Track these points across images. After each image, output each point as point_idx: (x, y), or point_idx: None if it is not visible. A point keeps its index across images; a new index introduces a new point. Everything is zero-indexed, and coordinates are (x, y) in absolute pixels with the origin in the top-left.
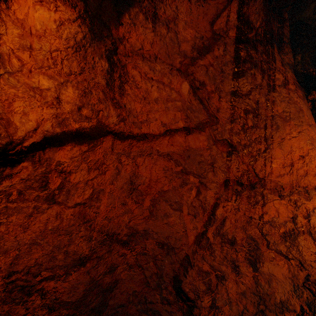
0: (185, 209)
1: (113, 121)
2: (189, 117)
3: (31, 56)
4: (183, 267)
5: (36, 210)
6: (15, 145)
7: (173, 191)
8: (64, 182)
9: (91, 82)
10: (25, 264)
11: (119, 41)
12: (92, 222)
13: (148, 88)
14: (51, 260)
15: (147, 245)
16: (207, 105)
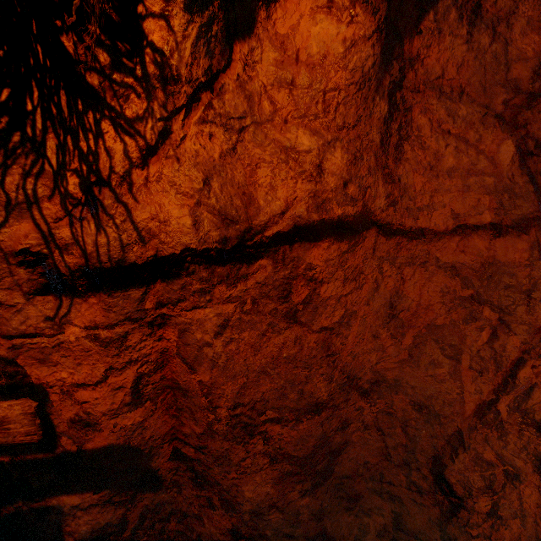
0: (466, 359)
1: (380, 204)
2: (505, 206)
3: (291, 97)
4: (450, 446)
5: (271, 328)
6: (253, 234)
7: (450, 327)
8: (312, 295)
9: (364, 139)
10: (251, 396)
11: (409, 63)
12: (336, 357)
13: (439, 149)
14: (279, 398)
15: (395, 401)
16: (540, 187)
